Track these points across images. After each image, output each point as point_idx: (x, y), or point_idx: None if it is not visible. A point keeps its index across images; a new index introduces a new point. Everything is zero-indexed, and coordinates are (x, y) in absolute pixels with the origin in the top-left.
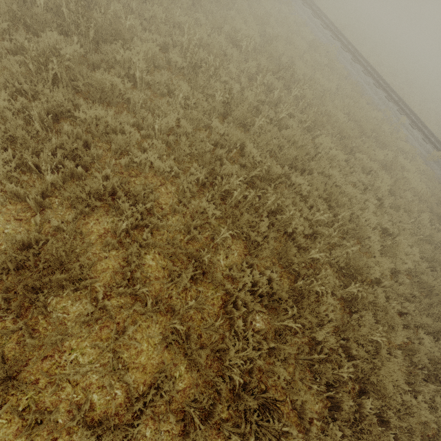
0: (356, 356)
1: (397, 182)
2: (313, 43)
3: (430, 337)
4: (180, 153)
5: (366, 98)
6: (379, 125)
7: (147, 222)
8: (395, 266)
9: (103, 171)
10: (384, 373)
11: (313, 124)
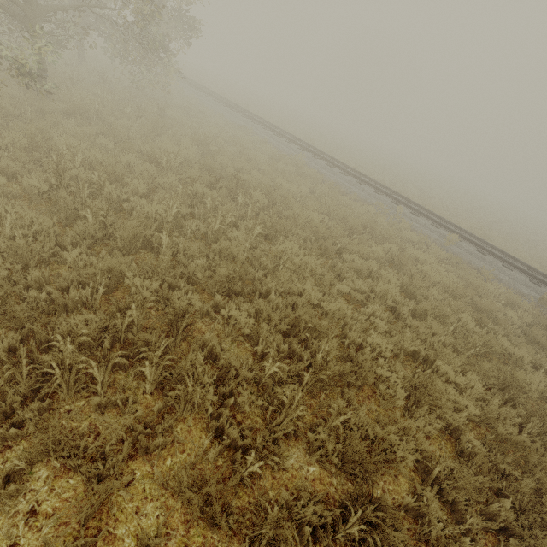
0: None
1: (413, 280)
2: (275, 155)
3: None
4: None
5: (351, 196)
6: (374, 219)
7: None
8: (448, 419)
9: None
10: None
11: (274, 230)
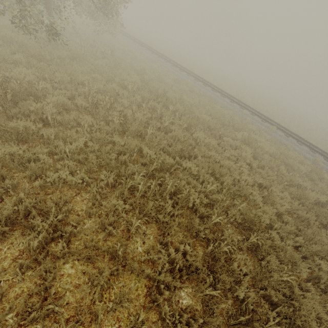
0: (277, 302)
1: (256, 150)
2: (176, 80)
3: (325, 261)
4: (90, 165)
5: (219, 104)
6: (232, 117)
7: (60, 232)
8: (277, 210)
9: (13, 197)
10: (304, 313)
11: (189, 125)
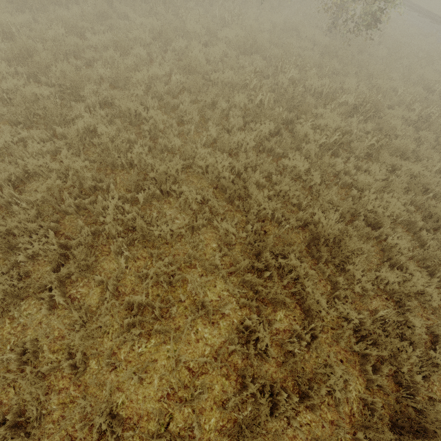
0: None
1: None
2: None
3: None
4: None
5: None
6: None
7: None
8: None
9: None
10: None
11: None
